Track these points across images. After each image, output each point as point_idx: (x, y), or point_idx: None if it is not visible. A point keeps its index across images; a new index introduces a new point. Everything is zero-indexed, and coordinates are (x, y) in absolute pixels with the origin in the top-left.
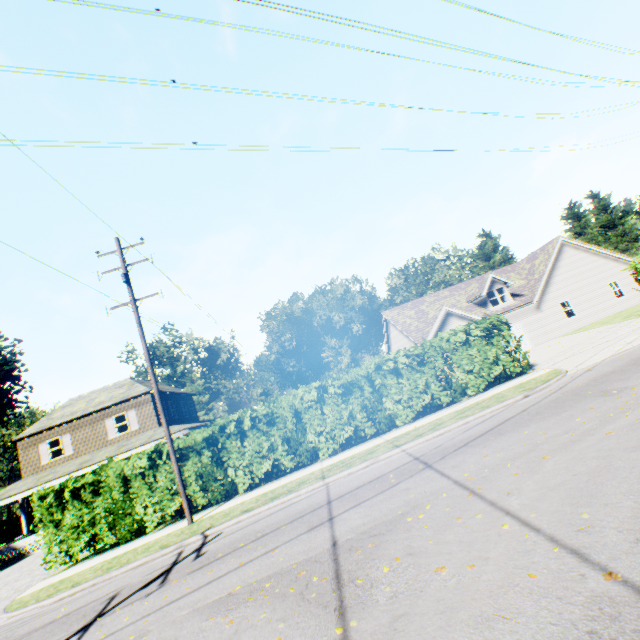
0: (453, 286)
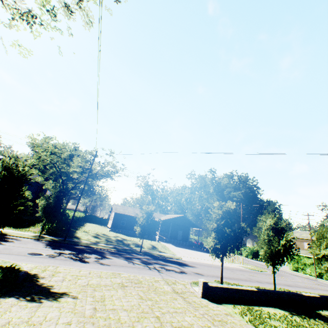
0: None
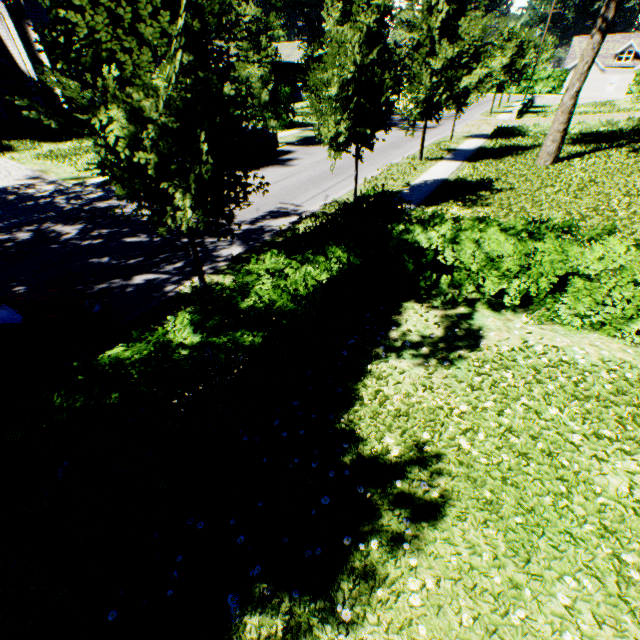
0: (628, 35)
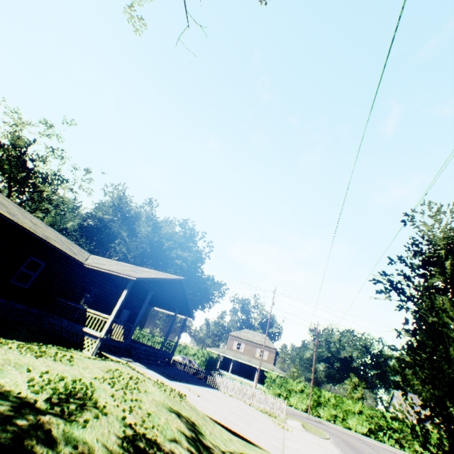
0: None
